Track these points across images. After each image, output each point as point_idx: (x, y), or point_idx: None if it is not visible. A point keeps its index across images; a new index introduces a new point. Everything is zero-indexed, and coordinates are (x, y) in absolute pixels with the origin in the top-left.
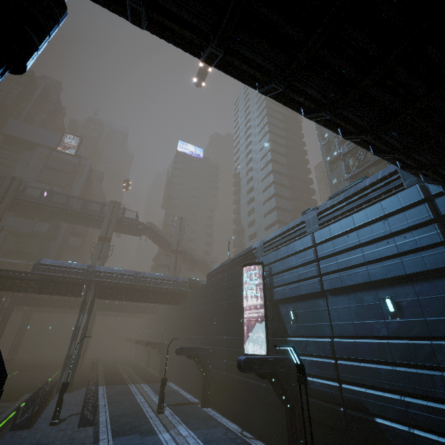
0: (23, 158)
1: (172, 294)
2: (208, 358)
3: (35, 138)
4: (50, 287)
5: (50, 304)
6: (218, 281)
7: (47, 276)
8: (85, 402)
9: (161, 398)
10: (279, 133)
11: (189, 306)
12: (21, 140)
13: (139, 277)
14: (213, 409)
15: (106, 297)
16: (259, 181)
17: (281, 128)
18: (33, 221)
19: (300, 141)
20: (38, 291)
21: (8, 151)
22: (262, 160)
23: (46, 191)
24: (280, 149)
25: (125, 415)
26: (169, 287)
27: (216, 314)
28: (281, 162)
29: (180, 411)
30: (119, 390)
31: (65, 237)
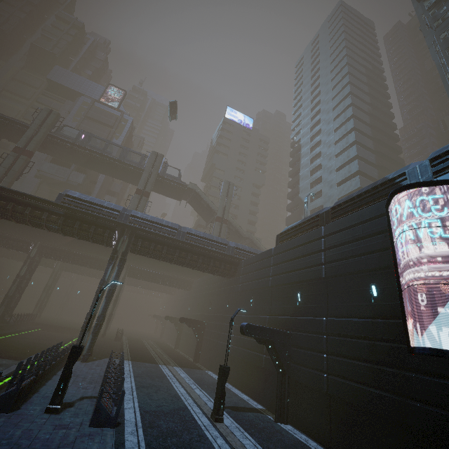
0: (66, 107)
1: (222, 260)
2: (287, 347)
3: (78, 88)
4: (75, 225)
5: (78, 260)
6: (305, 239)
7: (74, 212)
8: (104, 381)
9: (220, 397)
10: (361, 88)
11: (243, 278)
12: (65, 88)
13: (183, 231)
14: (296, 428)
15: (141, 250)
16: (330, 144)
17: (364, 84)
18: (68, 170)
19: (385, 101)
20: (61, 229)
21: (51, 99)
22: (337, 118)
23: (84, 134)
24: (363, 106)
25: (163, 414)
26: (218, 251)
27: (299, 285)
28: (364, 120)
29: (247, 423)
30: (148, 370)
31: (100, 194)
